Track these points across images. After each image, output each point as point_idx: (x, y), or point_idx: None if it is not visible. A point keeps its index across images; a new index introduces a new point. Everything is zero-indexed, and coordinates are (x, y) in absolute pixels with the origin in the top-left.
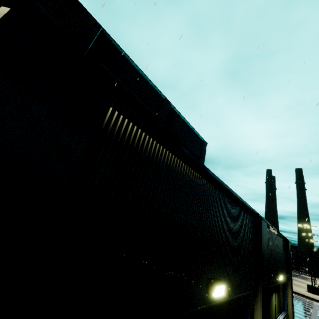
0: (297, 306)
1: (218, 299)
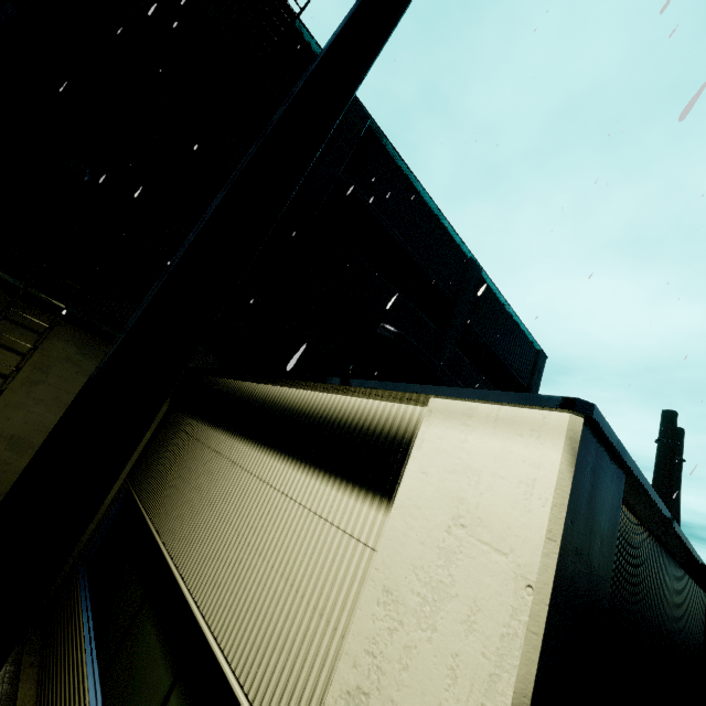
0: None
1: None
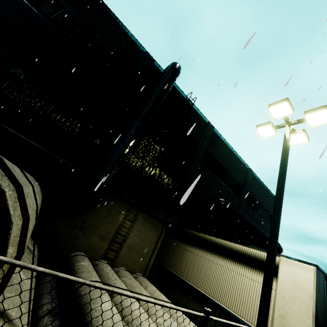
0: None
1: None
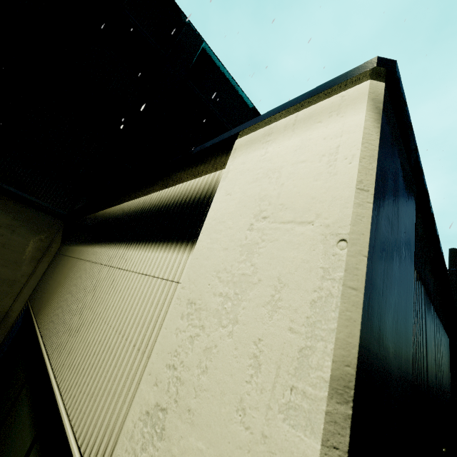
0: None
1: None
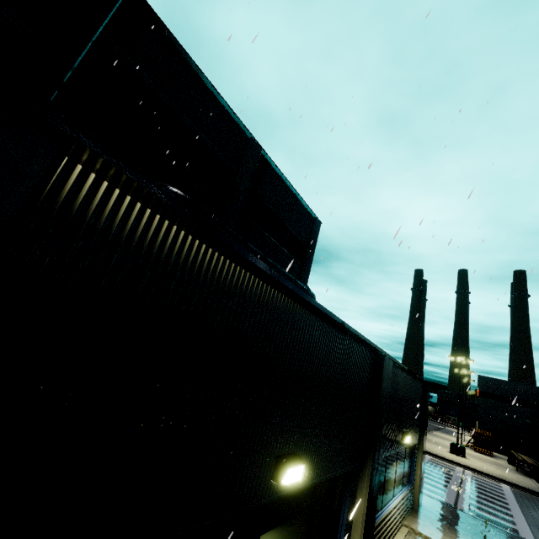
0: (431, 475)
1: (294, 485)
